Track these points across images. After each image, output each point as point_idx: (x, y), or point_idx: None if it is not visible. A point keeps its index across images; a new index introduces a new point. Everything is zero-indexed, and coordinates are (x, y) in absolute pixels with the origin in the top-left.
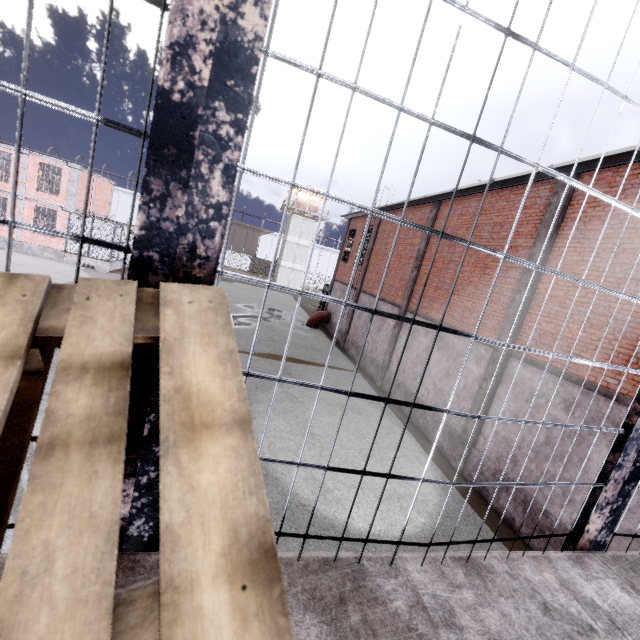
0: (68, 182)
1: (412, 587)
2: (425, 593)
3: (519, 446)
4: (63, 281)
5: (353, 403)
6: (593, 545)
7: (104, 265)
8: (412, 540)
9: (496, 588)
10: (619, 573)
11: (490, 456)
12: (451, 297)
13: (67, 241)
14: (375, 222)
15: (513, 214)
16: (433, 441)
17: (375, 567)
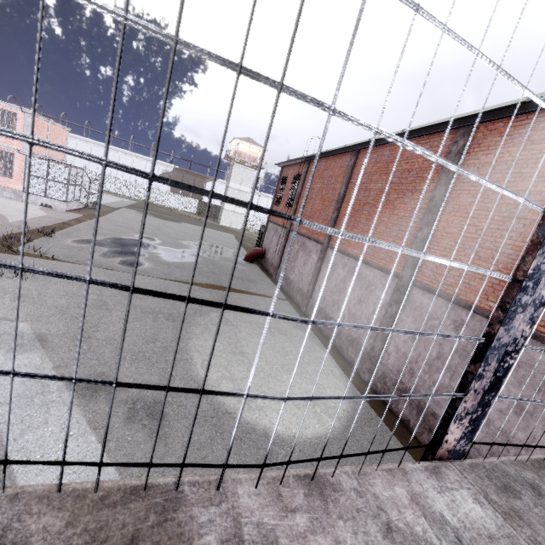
0: (23, 126)
1: (235, 516)
2: (249, 522)
3: (416, 360)
4: (20, 218)
5: (280, 326)
6: (452, 454)
7: (61, 205)
8: (322, 440)
9: (337, 509)
10: (474, 482)
11: (392, 369)
12: (365, 235)
13: (25, 182)
14: (303, 170)
15: (419, 161)
16: (346, 357)
17: (197, 493)
